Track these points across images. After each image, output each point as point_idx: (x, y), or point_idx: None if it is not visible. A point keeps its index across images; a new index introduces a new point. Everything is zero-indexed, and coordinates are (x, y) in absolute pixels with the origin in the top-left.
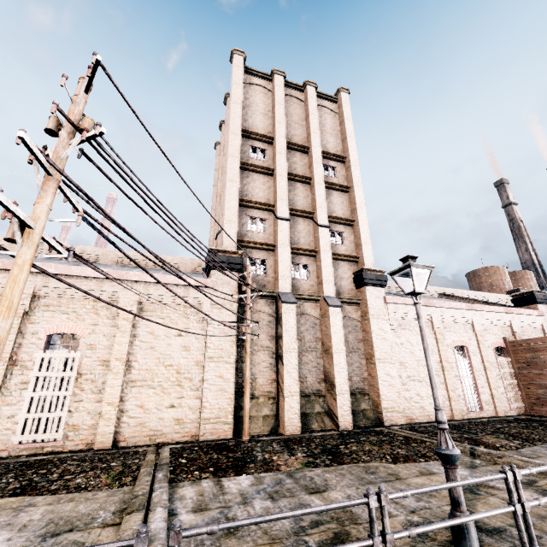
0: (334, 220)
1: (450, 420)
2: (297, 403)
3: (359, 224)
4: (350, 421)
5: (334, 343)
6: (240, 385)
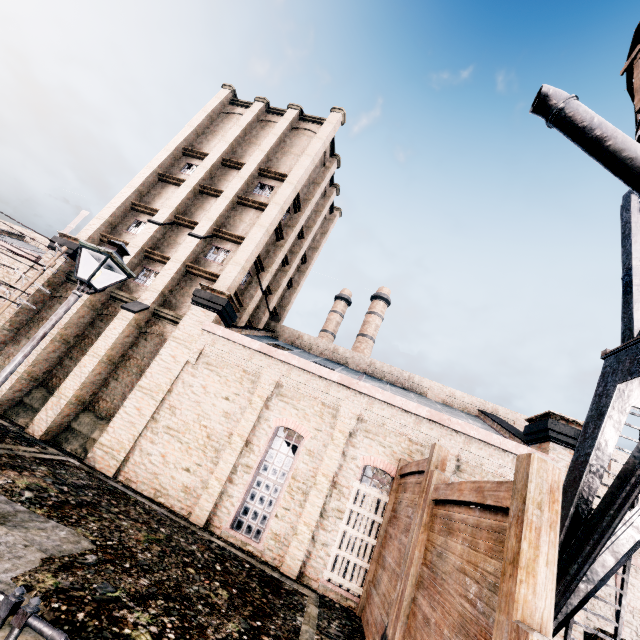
0: (224, 236)
1: (183, 516)
2: (10, 382)
3: (243, 241)
4: (43, 429)
5: (97, 345)
6: (8, 355)
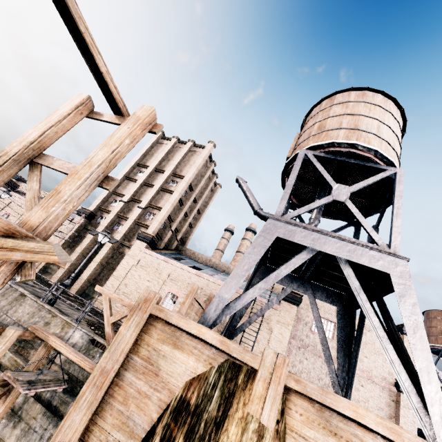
0: (153, 207)
1: None
2: (62, 273)
3: (161, 210)
4: (75, 292)
5: (96, 257)
6: None
